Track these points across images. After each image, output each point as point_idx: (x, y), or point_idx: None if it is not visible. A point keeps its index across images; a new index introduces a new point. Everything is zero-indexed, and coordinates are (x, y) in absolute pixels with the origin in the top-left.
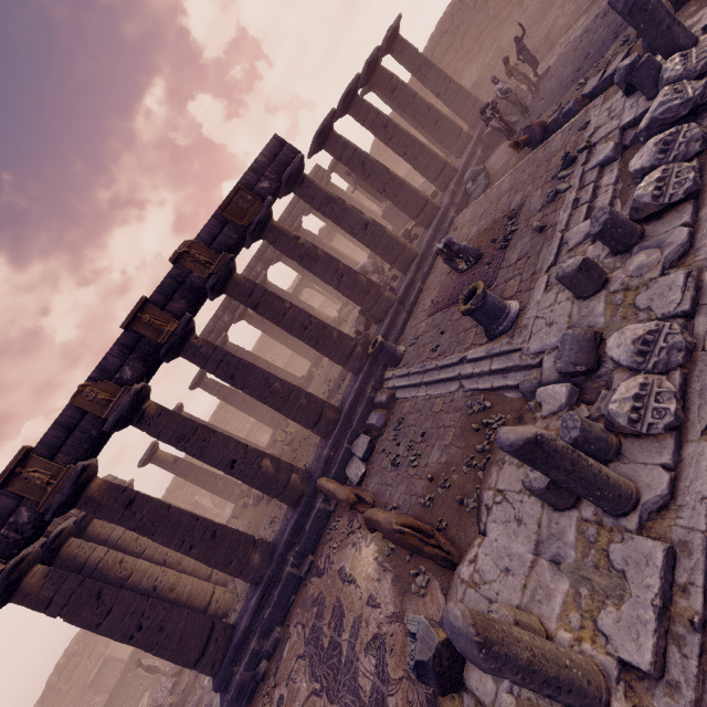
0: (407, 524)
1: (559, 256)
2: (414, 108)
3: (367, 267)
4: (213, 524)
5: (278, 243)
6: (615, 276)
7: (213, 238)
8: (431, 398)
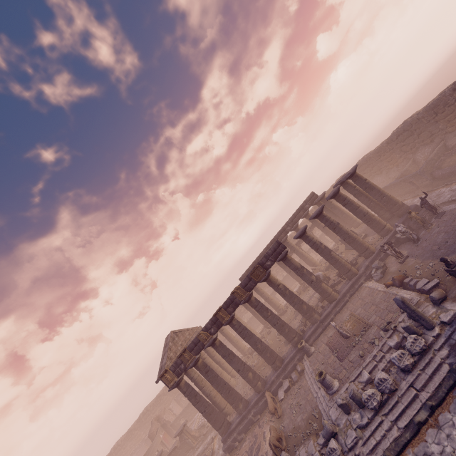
0: (274, 444)
1: (356, 379)
2: (356, 214)
3: (320, 276)
4: (230, 387)
5: (270, 286)
6: (351, 414)
7: (246, 285)
8: (309, 390)
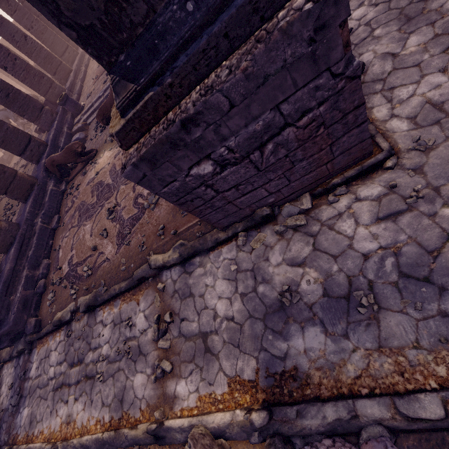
0: None
1: None
2: None
3: None
4: None
5: None
6: None
7: None
8: None
